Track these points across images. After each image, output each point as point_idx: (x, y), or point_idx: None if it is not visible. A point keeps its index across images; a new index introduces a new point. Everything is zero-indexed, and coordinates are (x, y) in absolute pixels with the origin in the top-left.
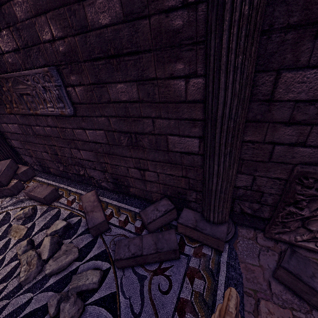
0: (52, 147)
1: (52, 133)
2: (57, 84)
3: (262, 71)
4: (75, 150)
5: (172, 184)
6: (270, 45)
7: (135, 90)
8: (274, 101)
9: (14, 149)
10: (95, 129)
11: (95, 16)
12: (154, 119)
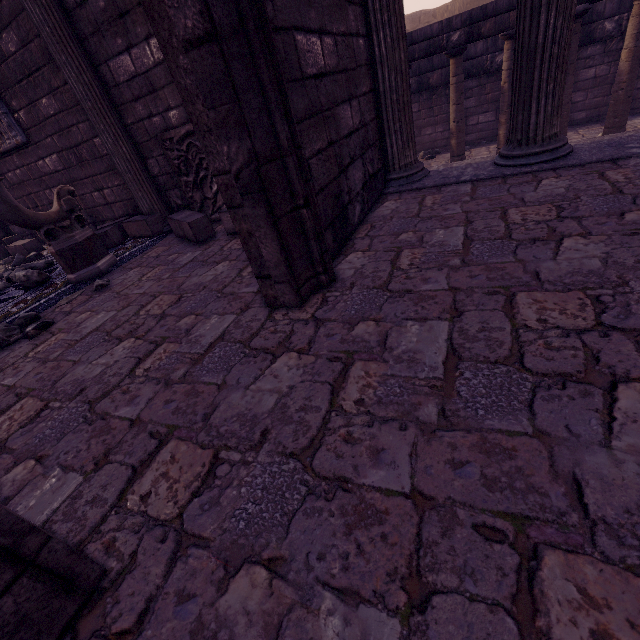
0: (30, 198)
1: (24, 177)
2: (3, 112)
3: (101, 65)
4: (48, 191)
5: (126, 197)
6: (93, 47)
7: (55, 102)
8: (119, 85)
9: (1, 221)
10: (50, 155)
11: (7, 47)
12: (78, 126)
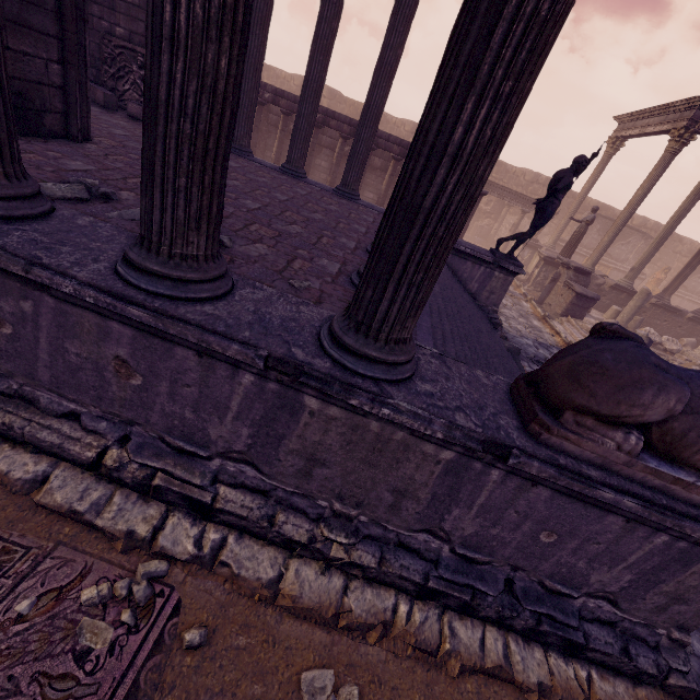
0: None
1: None
2: None
3: None
4: None
5: None
6: None
7: None
8: None
9: None
10: None
11: None
12: None
